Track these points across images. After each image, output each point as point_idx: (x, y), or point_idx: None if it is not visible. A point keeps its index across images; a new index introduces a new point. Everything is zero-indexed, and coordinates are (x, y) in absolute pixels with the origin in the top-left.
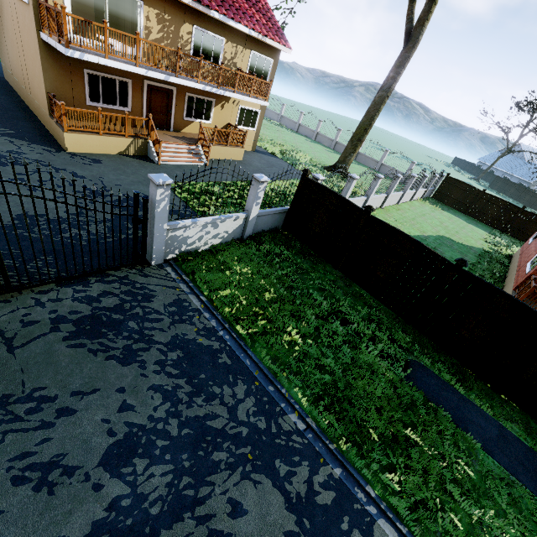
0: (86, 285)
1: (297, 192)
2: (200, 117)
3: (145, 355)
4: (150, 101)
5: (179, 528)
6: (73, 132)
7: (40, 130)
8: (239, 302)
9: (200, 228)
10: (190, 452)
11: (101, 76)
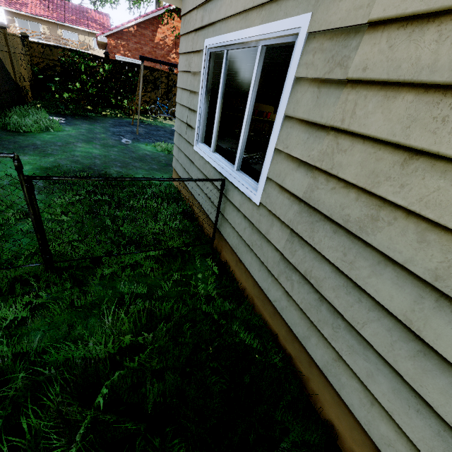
0: None
1: None
2: None
3: None
4: None
5: None
6: None
7: None
8: None
9: None
10: None
11: None
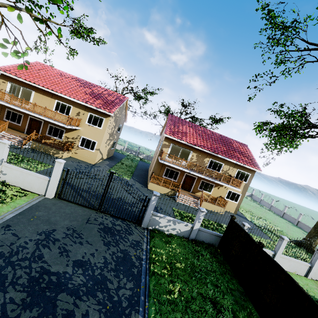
0: (117, 220)
1: (227, 226)
2: (206, 190)
3: (112, 247)
4: (185, 179)
5: (69, 297)
6: (152, 183)
7: (145, 181)
8: (161, 257)
9: (167, 221)
10: (93, 283)
11: (170, 169)
